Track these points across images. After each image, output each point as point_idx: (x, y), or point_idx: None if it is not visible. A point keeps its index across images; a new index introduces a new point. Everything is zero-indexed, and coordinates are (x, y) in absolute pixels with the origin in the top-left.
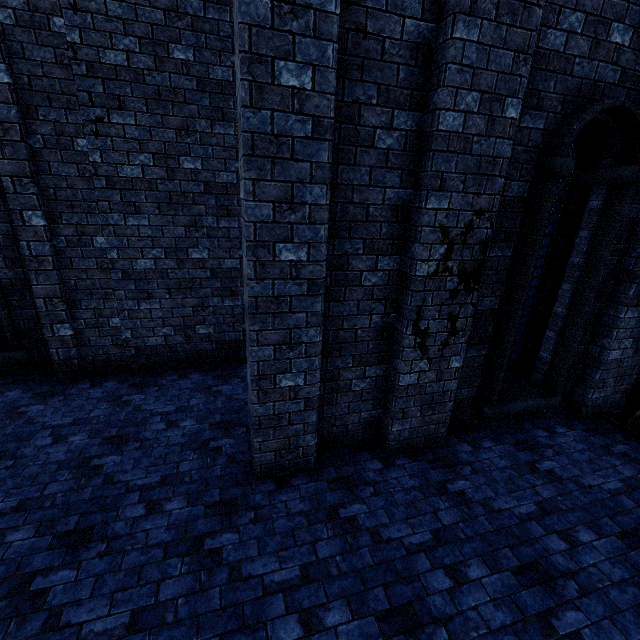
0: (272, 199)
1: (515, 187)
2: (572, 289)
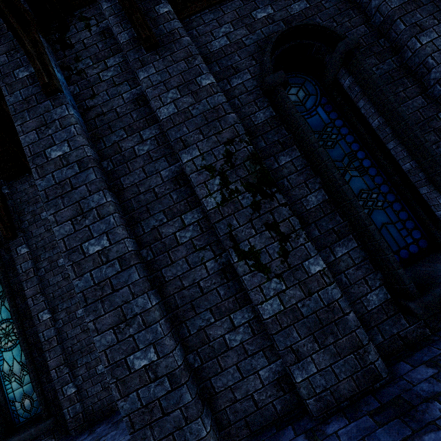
0: (69, 218)
1: (260, 115)
2: (397, 142)
